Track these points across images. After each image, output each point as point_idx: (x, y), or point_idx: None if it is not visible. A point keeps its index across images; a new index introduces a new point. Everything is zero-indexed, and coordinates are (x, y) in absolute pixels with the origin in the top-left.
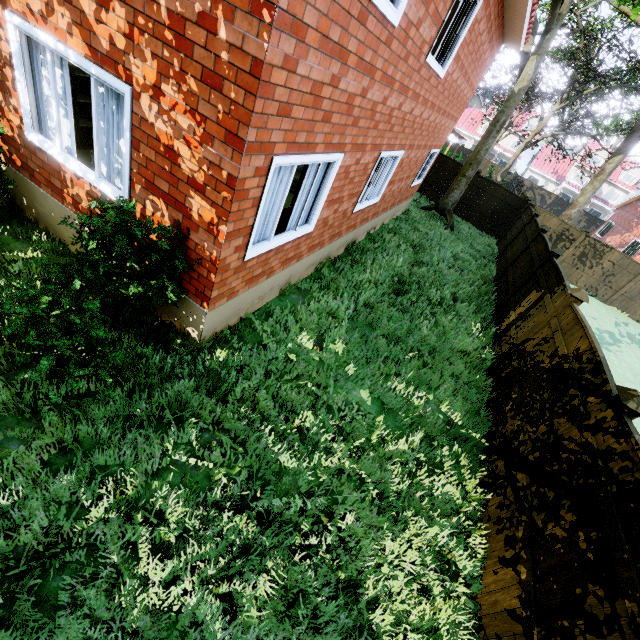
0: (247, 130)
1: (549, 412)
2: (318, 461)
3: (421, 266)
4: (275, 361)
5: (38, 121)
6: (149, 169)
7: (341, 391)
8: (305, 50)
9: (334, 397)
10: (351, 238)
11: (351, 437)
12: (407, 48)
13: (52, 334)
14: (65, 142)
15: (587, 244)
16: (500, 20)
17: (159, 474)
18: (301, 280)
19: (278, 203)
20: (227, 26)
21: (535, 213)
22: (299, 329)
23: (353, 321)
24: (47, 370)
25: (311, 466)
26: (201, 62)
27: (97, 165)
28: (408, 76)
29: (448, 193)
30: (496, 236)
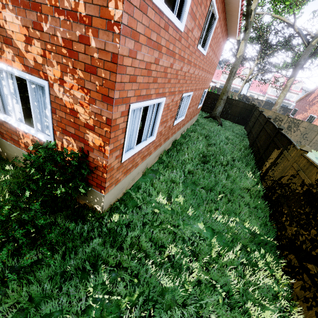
0: (114, 92)
1: (314, 221)
2: (184, 279)
3: (212, 146)
4: (147, 216)
5: (3, 108)
6: (62, 122)
7: (187, 226)
8: (139, 46)
9: (184, 231)
10: (174, 138)
11: (200, 256)
12: (188, 42)
13: (12, 228)
14: (18, 116)
15: (289, 121)
16: (225, 27)
17: (86, 311)
18: (152, 165)
19: (135, 128)
20: (95, 39)
21: (261, 110)
22: (156, 193)
23: (184, 182)
24: (11, 251)
25: (181, 283)
26: (83, 61)
27: (35, 125)
28: (190, 56)
29: (215, 108)
30: (243, 124)
